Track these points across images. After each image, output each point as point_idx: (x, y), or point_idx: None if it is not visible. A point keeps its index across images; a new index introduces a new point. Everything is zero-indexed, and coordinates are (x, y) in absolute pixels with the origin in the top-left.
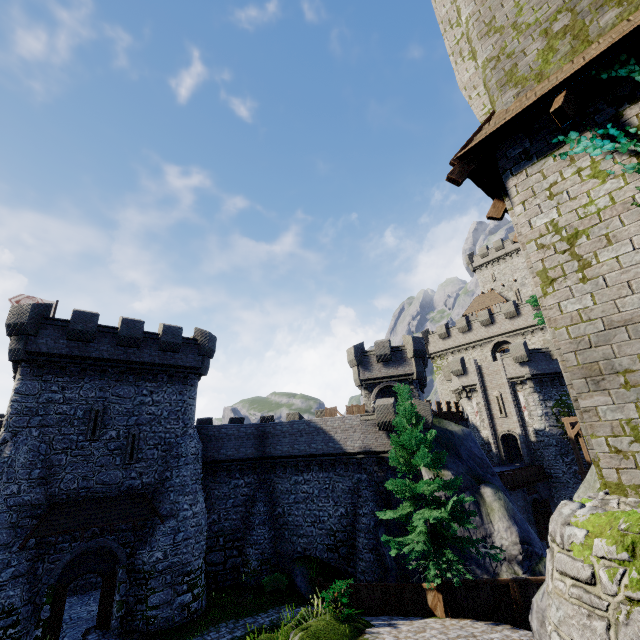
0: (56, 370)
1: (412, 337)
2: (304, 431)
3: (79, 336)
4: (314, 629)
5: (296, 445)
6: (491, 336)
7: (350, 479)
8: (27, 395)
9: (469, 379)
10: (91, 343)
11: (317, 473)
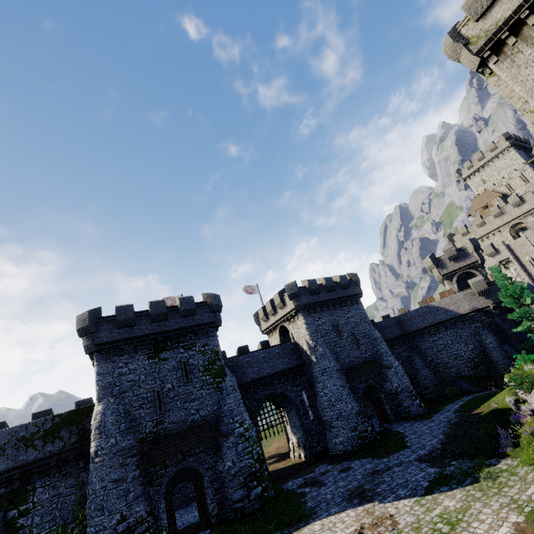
0: (312, 311)
1: (469, 239)
2: (427, 312)
3: (315, 292)
4: (531, 363)
5: (425, 321)
6: (506, 223)
7: (469, 328)
8: (310, 324)
9: (502, 256)
10: (318, 294)
11: (445, 332)
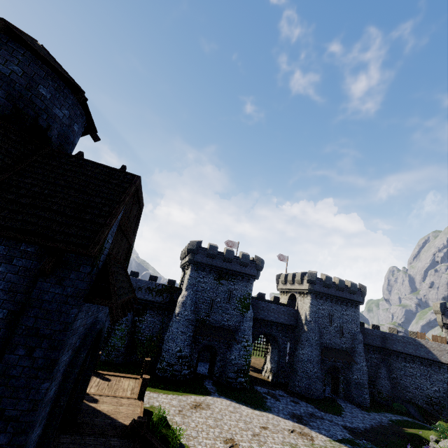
0: (319, 297)
1: None
2: (411, 343)
3: (327, 286)
4: None
5: (406, 348)
6: None
7: (442, 375)
8: (313, 305)
9: None
10: (329, 288)
11: (419, 365)
